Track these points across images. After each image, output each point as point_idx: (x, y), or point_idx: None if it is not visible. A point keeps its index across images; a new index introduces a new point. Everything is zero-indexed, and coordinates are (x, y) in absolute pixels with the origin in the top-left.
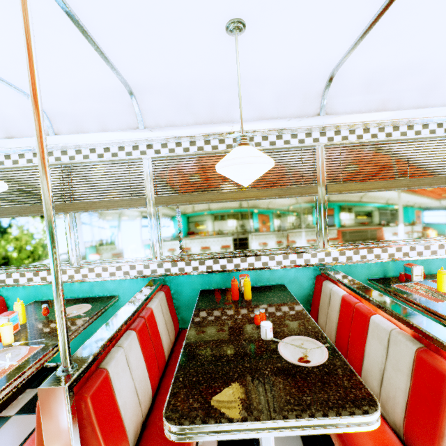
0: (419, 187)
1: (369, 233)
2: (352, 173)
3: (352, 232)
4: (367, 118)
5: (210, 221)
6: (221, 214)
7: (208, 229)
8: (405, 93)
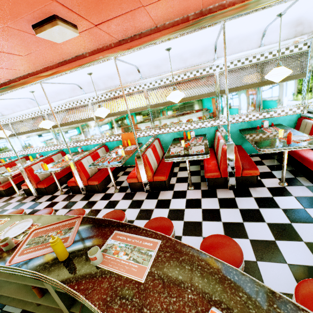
0: (35, 132)
1: (33, 145)
2: (19, 130)
3: (29, 145)
4: (12, 116)
5: (0, 144)
6: (1, 142)
7: (1, 146)
8: (15, 108)
